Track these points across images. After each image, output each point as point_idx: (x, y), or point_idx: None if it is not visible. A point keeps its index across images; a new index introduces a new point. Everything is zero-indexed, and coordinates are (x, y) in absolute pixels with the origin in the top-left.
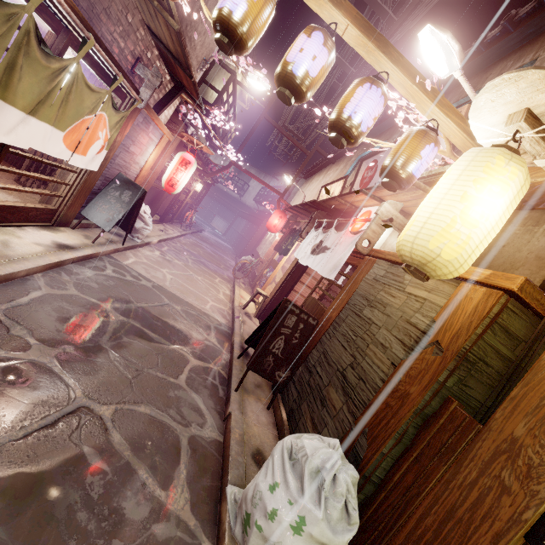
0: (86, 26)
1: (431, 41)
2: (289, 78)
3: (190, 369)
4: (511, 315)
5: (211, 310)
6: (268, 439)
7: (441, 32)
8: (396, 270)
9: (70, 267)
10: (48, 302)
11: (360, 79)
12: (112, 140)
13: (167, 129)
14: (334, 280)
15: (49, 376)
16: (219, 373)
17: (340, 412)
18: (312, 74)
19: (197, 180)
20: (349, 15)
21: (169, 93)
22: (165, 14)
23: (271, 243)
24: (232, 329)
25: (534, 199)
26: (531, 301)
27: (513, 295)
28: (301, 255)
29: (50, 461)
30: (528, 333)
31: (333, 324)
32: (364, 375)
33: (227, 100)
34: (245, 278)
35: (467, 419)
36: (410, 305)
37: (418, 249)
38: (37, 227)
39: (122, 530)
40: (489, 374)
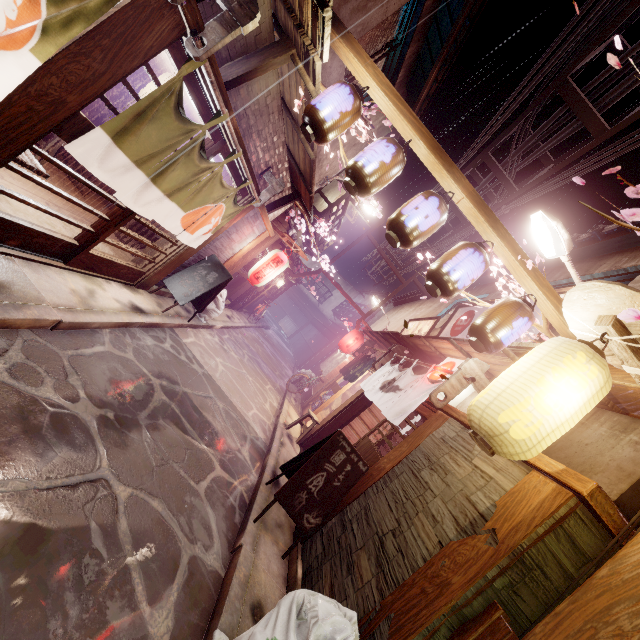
0: (240, 142)
1: (541, 225)
2: (400, 227)
3: (213, 477)
4: (579, 523)
5: (253, 418)
6: (274, 595)
7: (552, 220)
8: (467, 435)
9: (135, 331)
10: (106, 360)
11: (465, 243)
12: (221, 226)
13: (271, 227)
14: (398, 427)
15: (85, 435)
16: (241, 494)
17: (366, 585)
18: (422, 229)
19: (282, 276)
20: (466, 191)
21: (285, 198)
22: (307, 145)
23: (338, 363)
24: (269, 449)
25: (628, 403)
26: (602, 513)
27: (583, 499)
28: (368, 386)
29: (60, 524)
30: (598, 552)
31: (384, 477)
32: (405, 548)
33: (336, 212)
34: (298, 394)
35: (509, 635)
36: (473, 479)
37: (487, 418)
38: (121, 284)
39: (99, 631)
40: (546, 588)
